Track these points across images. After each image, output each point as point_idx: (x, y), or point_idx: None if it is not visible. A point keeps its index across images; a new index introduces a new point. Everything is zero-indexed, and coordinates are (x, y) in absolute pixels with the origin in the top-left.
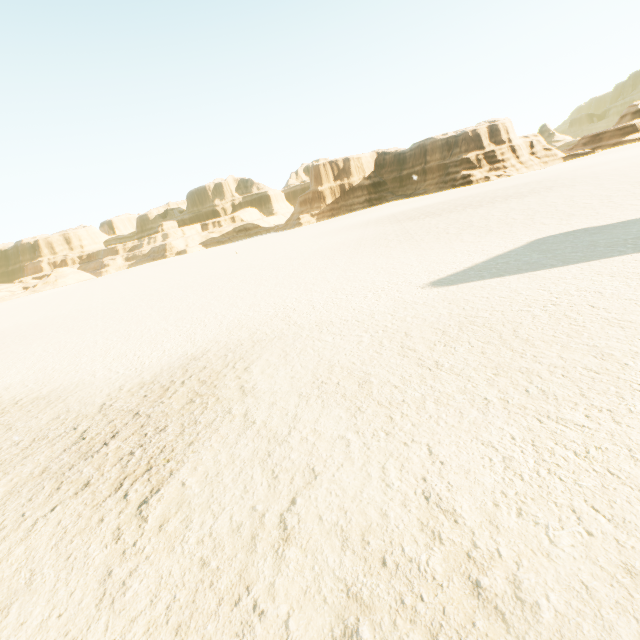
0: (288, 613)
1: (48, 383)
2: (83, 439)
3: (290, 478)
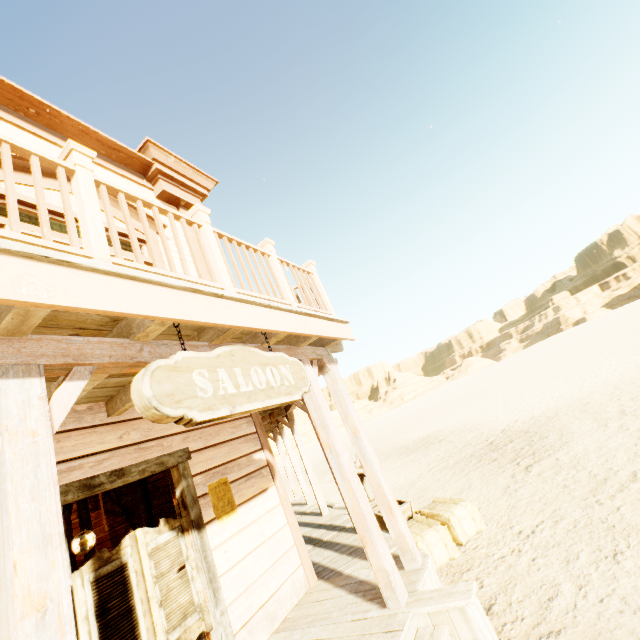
0: (620, 505)
1: (468, 423)
2: (491, 444)
3: None
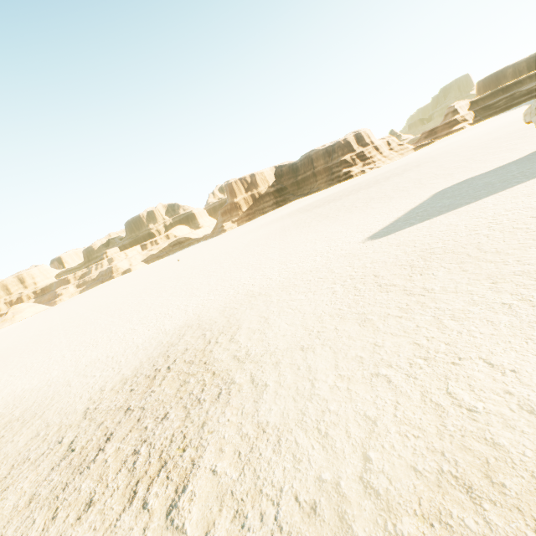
0: None
1: (19, 404)
2: (72, 451)
3: (344, 432)
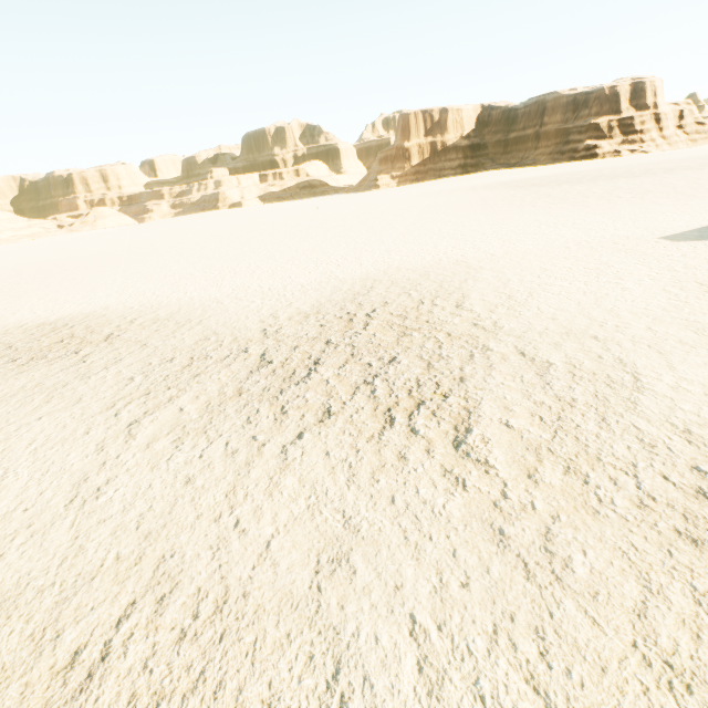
0: None
1: (160, 306)
2: (269, 363)
3: None
